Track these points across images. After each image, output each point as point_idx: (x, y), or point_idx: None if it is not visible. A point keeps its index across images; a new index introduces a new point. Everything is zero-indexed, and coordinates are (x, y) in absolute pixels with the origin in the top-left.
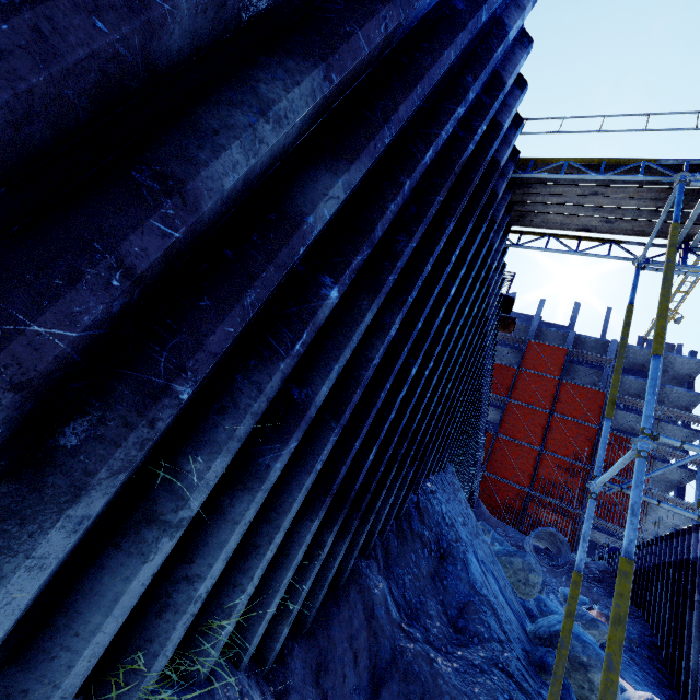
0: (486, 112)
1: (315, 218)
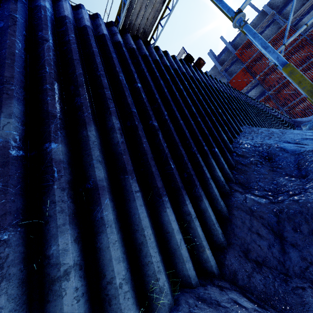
0: (67, 31)
1: (3, 138)
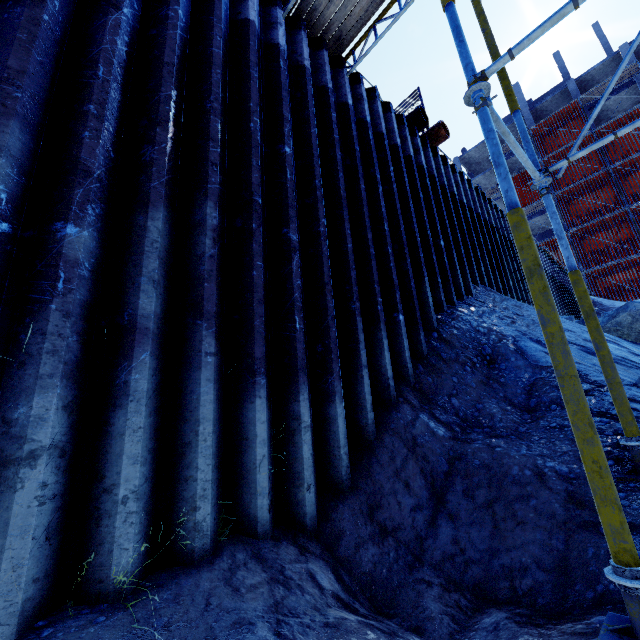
0: None
1: None
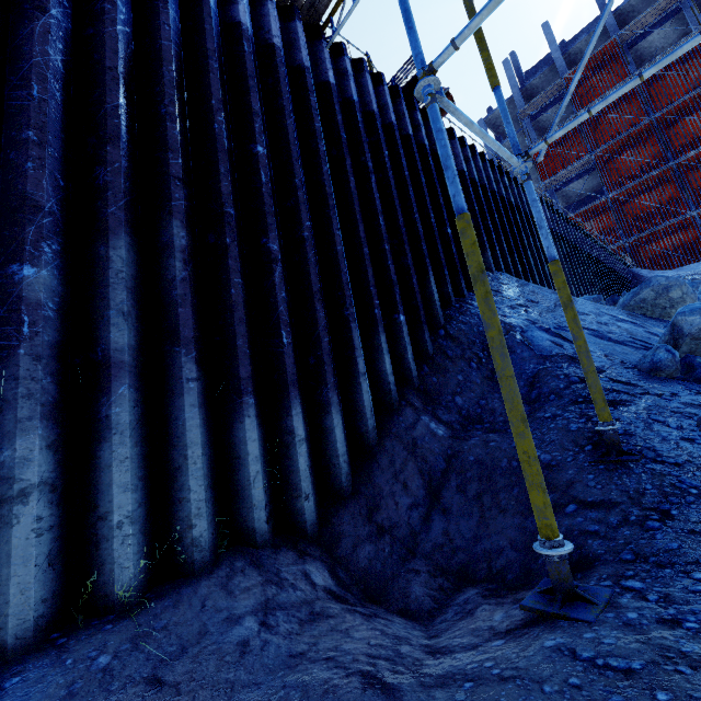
0: None
1: None
